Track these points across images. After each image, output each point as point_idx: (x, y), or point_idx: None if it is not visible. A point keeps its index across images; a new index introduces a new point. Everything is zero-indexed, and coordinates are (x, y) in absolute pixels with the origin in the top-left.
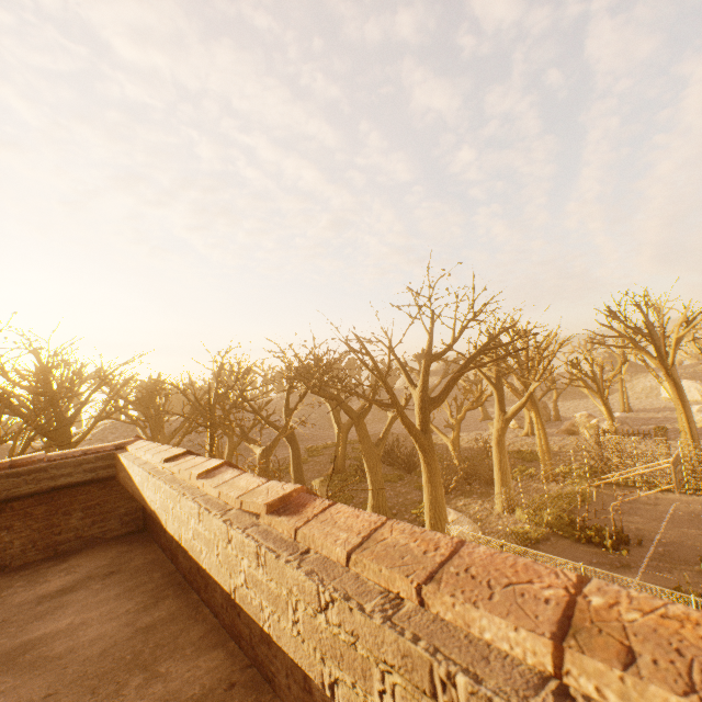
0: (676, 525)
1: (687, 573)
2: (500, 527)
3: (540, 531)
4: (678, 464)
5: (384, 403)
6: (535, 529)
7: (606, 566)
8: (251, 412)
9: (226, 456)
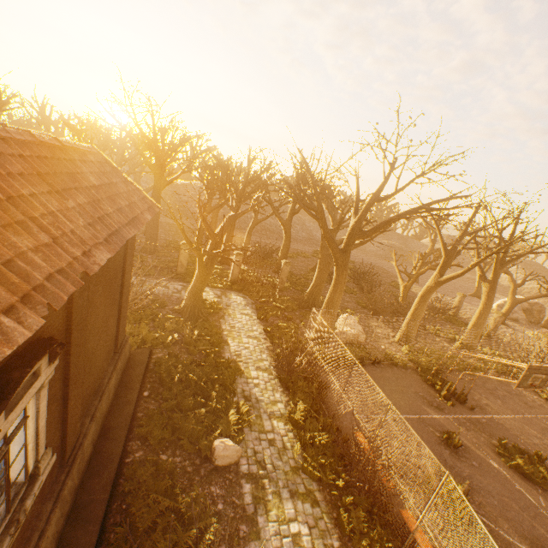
0: (524, 422)
1: (480, 438)
2: (383, 347)
3: (405, 362)
4: (543, 374)
5: (315, 216)
6: (404, 360)
7: (424, 400)
8: (268, 202)
9: (250, 226)
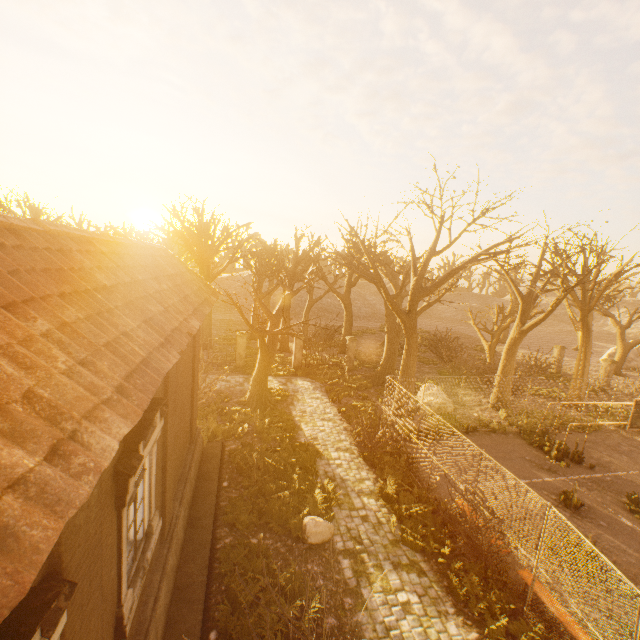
0: None
1: (606, 497)
2: (476, 414)
3: (504, 427)
4: None
5: (372, 280)
6: (502, 425)
7: (532, 464)
8: (322, 279)
9: (306, 308)
